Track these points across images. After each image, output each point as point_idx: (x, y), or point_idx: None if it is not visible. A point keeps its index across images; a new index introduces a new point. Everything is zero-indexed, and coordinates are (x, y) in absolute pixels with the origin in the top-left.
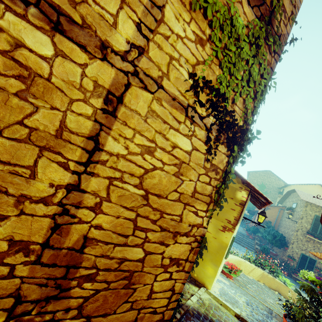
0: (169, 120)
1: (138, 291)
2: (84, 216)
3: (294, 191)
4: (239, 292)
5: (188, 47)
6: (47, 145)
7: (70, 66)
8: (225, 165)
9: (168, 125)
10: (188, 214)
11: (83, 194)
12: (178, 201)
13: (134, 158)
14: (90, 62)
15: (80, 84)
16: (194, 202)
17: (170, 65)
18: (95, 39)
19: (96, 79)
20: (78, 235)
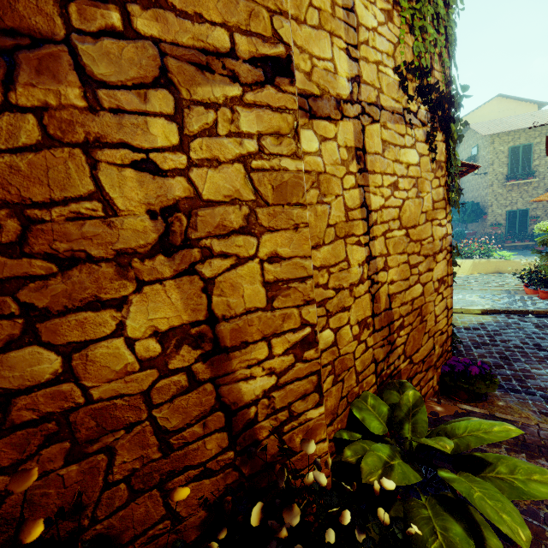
0: (396, 141)
1: (428, 321)
2: (382, 279)
3: (467, 130)
4: (467, 293)
5: (383, 35)
6: (345, 233)
7: (330, 146)
8: (445, 155)
9: (397, 147)
10: (436, 230)
11: (375, 260)
12: (426, 222)
13: (389, 203)
14: (337, 130)
15: (340, 159)
16: (436, 214)
17: (379, 74)
18: (331, 101)
19: (345, 144)
20: (384, 297)
